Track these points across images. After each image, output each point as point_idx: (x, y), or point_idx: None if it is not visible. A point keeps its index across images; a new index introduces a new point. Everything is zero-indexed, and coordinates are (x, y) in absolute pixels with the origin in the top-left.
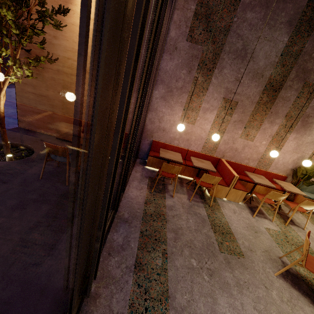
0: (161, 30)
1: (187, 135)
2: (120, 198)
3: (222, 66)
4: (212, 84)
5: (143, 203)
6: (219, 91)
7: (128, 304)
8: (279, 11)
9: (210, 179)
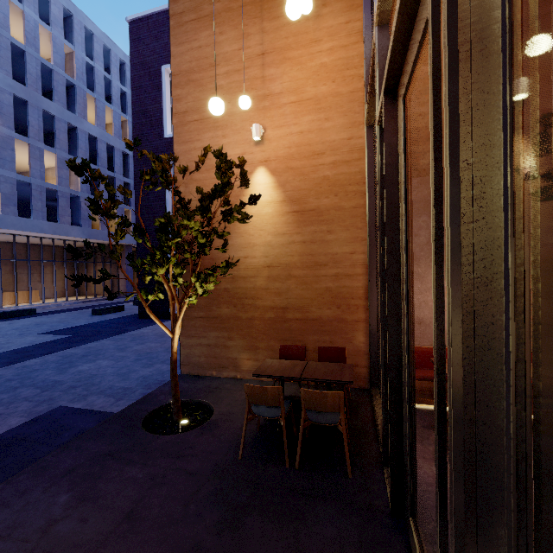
0: None
1: None
2: None
3: None
4: None
5: None
6: None
7: None
8: None
9: None
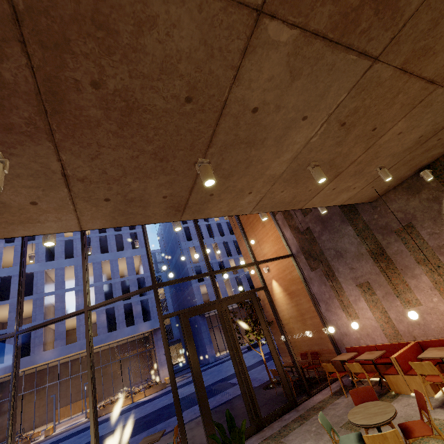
0: (271, 299)
1: (363, 330)
2: (304, 399)
3: (336, 268)
4: (341, 282)
5: (317, 402)
6: (349, 283)
7: (271, 434)
8: (333, 223)
9: (353, 368)
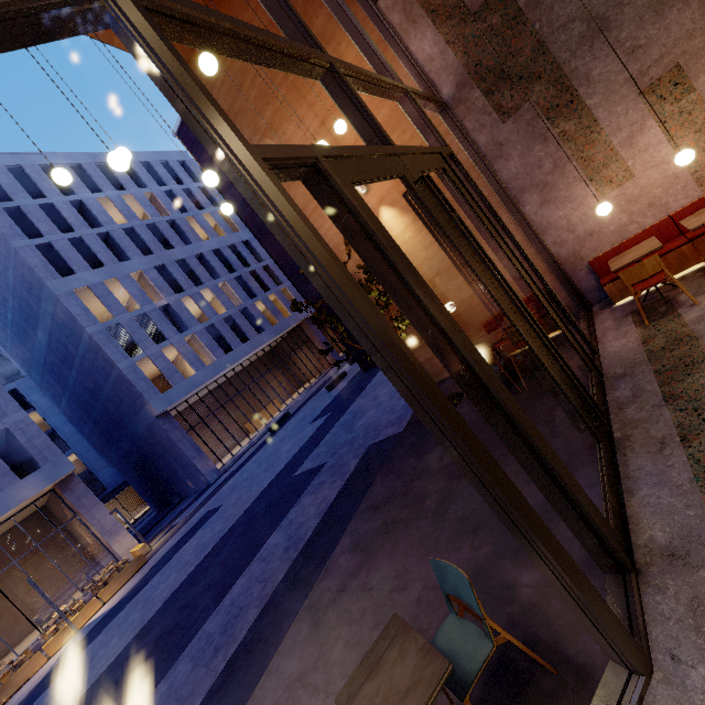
0: (471, 179)
1: (639, 201)
2: (597, 362)
3: (583, 76)
4: (595, 108)
5: (639, 346)
6: (619, 98)
7: (673, 427)
8: None
9: None
